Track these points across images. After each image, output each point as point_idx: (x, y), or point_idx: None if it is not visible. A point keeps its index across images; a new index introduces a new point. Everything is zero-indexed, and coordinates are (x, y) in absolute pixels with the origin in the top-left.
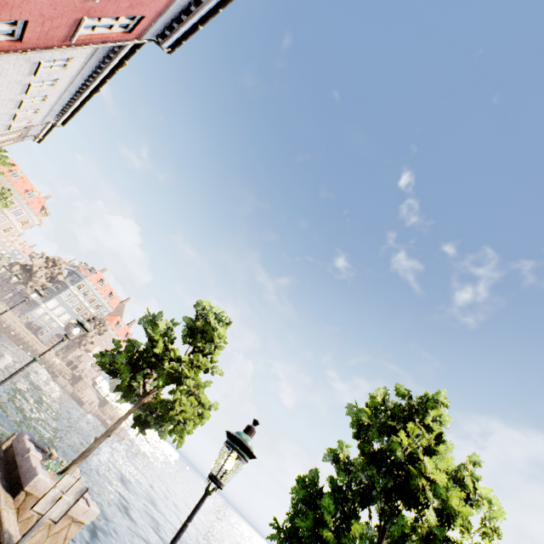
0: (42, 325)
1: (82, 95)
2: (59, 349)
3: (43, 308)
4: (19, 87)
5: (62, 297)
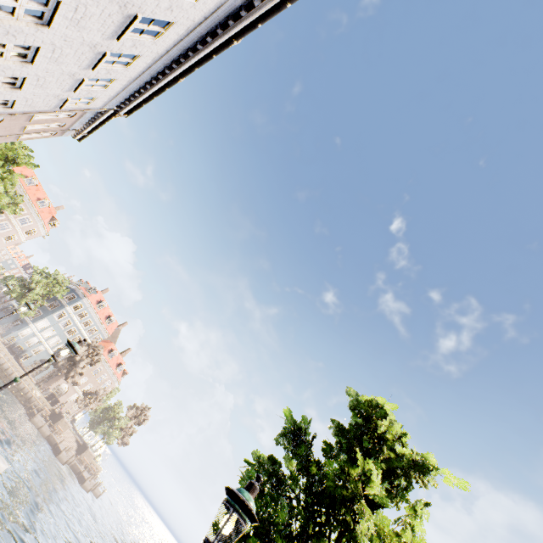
0: (26, 347)
1: (178, 68)
2: (40, 377)
3: (32, 328)
4: (115, 20)
5: (55, 318)
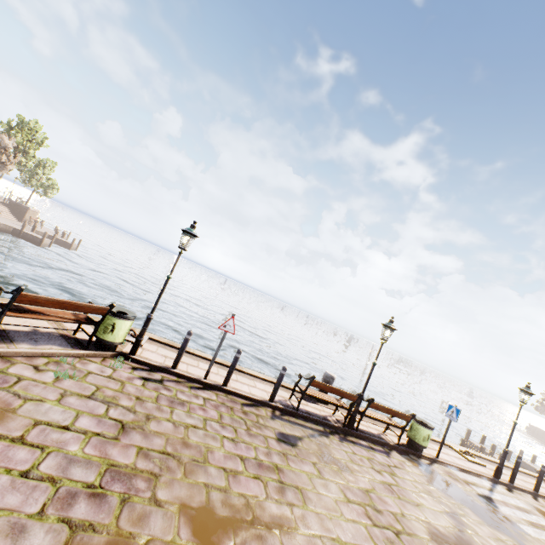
0: None
1: None
2: None
3: None
4: None
5: None
